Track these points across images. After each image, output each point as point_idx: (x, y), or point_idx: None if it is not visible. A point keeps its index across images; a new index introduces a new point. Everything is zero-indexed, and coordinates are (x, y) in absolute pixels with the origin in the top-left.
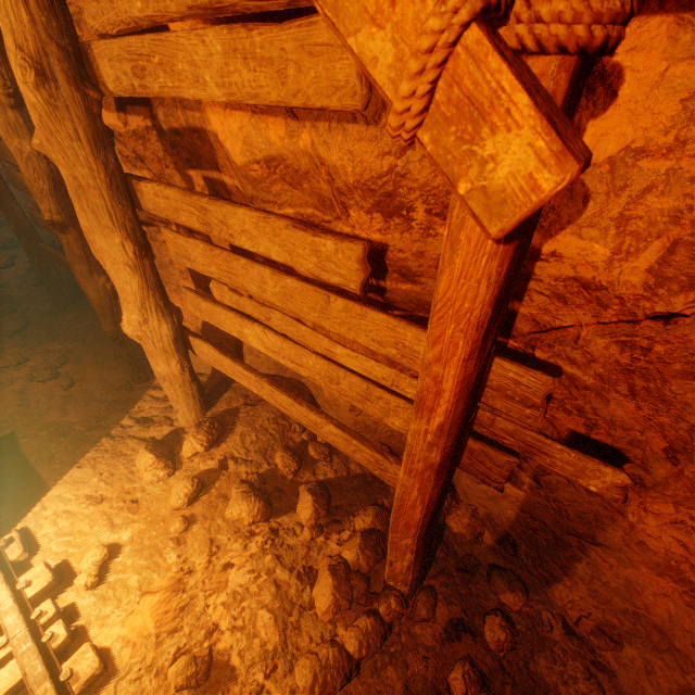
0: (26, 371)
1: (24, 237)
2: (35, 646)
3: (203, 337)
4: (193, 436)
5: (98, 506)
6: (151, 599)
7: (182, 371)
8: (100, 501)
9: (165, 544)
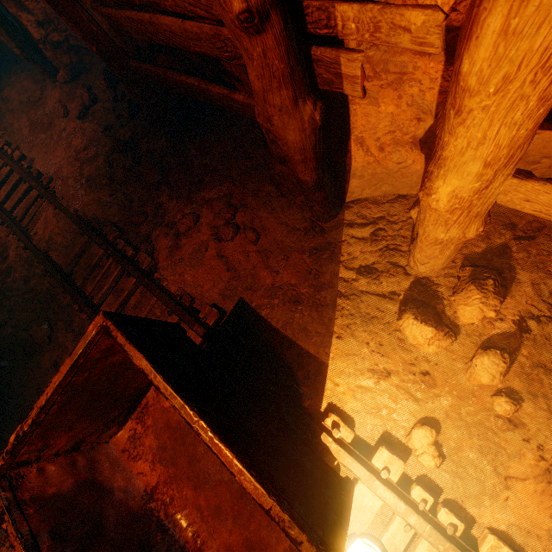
0: (207, 231)
1: (111, 60)
2: (452, 546)
3: (419, 148)
4: (482, 303)
5: (386, 380)
6: (519, 486)
7: (480, 233)
8: (384, 373)
9: (489, 420)
